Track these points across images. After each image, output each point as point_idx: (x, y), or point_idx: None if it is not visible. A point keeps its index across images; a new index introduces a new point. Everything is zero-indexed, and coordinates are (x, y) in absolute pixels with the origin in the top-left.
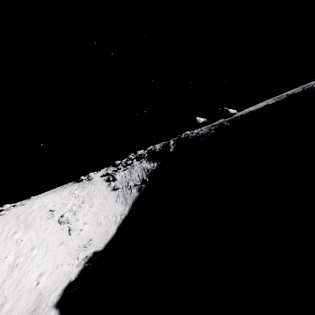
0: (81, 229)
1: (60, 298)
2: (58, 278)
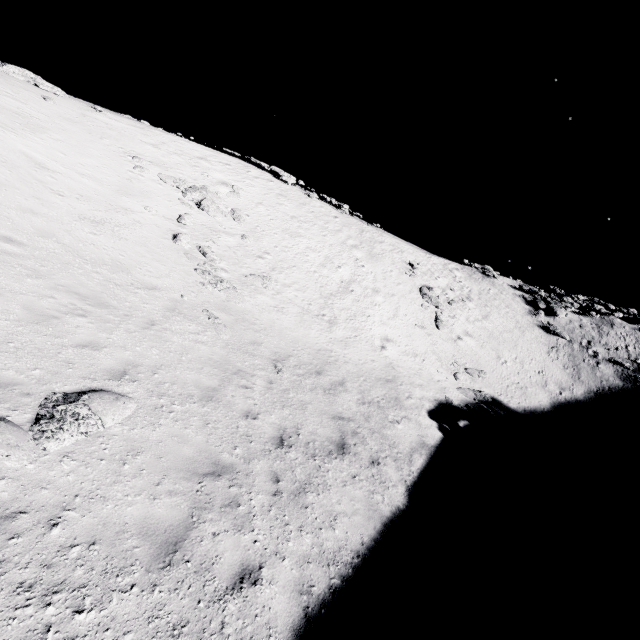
0: (460, 338)
1: (435, 410)
2: (420, 373)
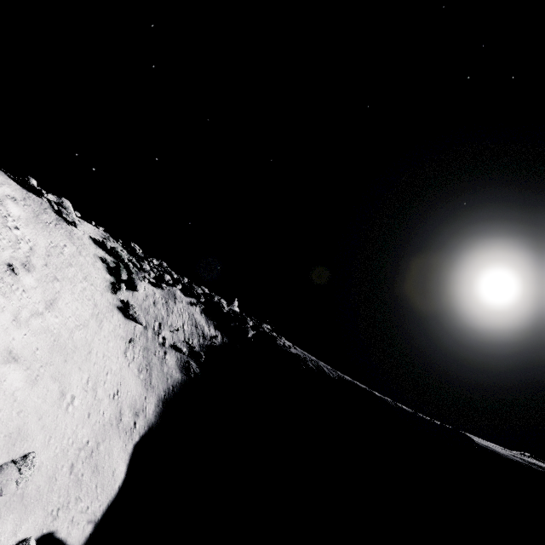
0: None
1: None
2: None
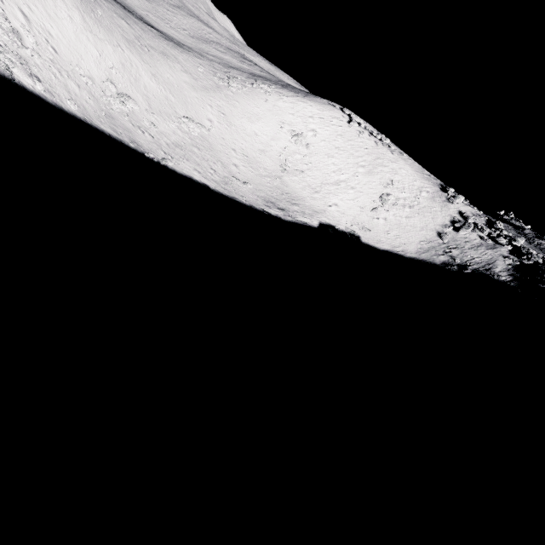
0: (378, 218)
1: (324, 224)
2: (335, 217)
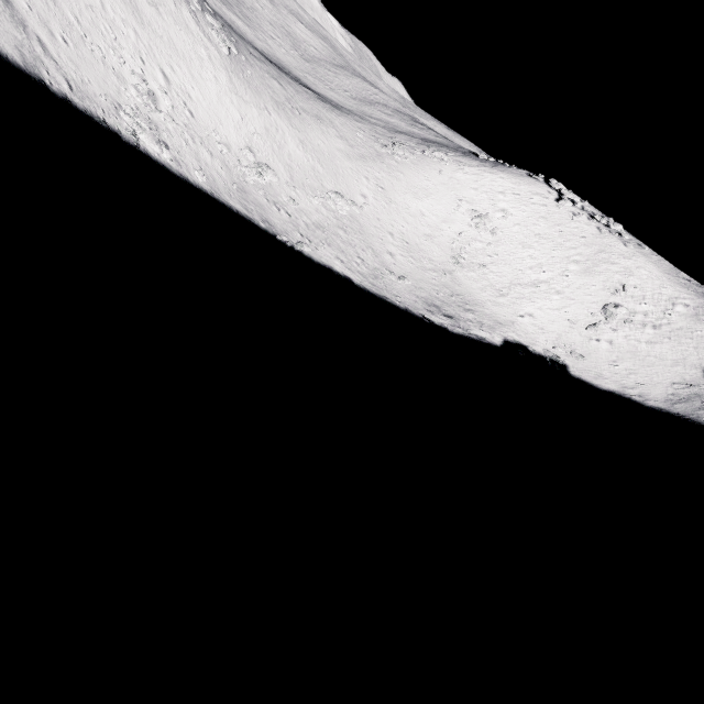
0: (599, 340)
1: (511, 342)
2: (529, 334)
